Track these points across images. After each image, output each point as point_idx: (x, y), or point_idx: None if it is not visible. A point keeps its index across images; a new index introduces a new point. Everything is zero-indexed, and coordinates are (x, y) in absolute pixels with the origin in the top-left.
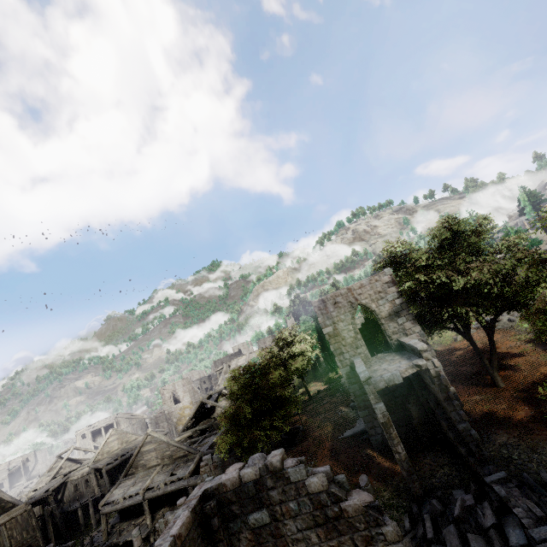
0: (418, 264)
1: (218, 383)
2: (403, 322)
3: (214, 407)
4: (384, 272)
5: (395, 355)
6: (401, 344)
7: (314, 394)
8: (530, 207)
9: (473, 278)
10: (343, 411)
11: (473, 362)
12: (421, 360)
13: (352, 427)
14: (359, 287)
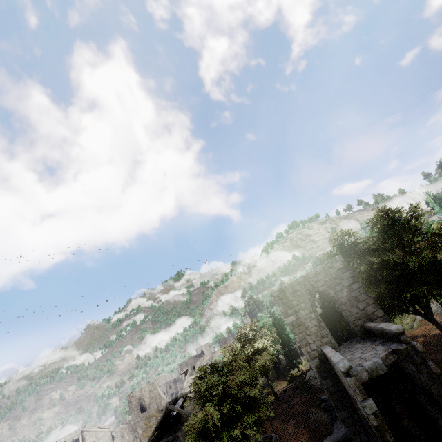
0: (367, 248)
1: (183, 386)
2: (364, 307)
3: (179, 414)
4: (335, 259)
5: (364, 343)
6: (367, 330)
7: (280, 394)
8: (438, 207)
9: (426, 255)
10: (315, 413)
11: (440, 349)
12: (400, 344)
13: (330, 434)
14: (314, 275)
